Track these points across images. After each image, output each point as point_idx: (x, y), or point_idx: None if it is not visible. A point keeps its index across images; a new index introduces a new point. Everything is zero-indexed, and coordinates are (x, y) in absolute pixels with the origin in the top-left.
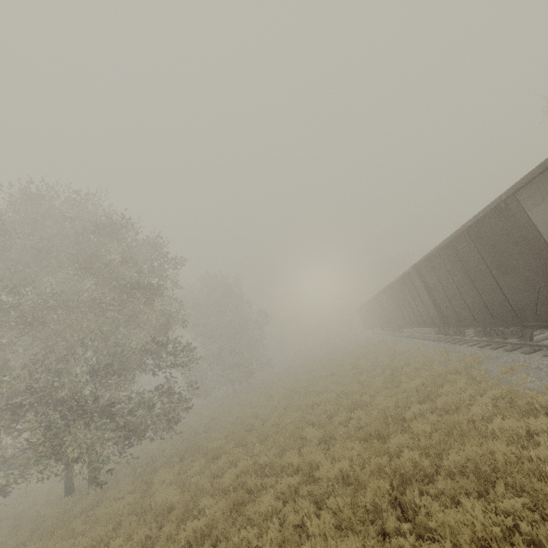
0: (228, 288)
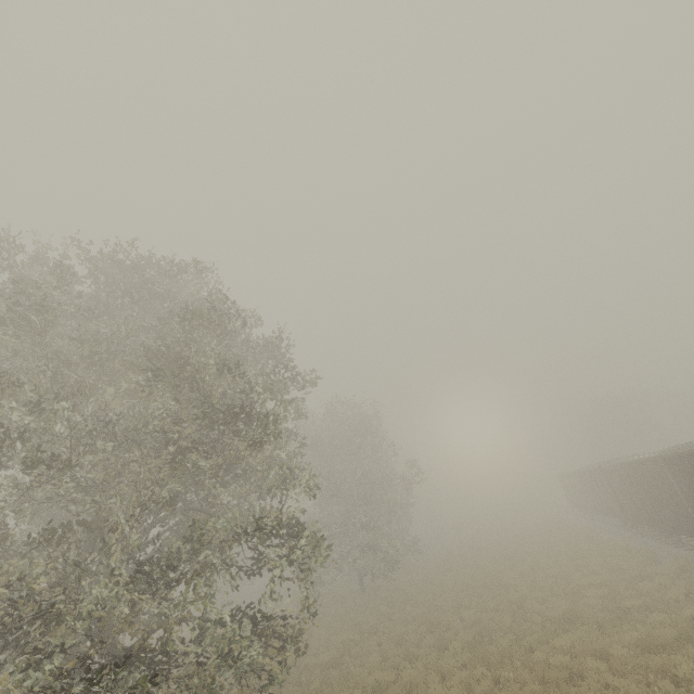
0: (365, 422)
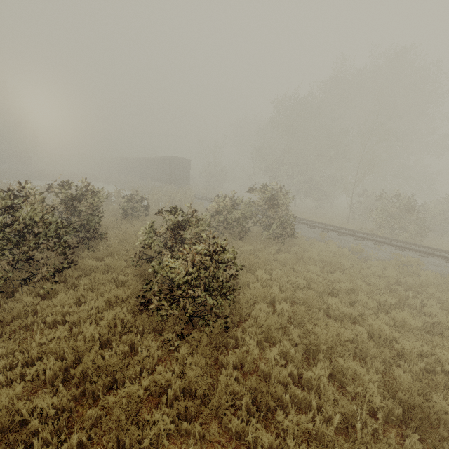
0: None
